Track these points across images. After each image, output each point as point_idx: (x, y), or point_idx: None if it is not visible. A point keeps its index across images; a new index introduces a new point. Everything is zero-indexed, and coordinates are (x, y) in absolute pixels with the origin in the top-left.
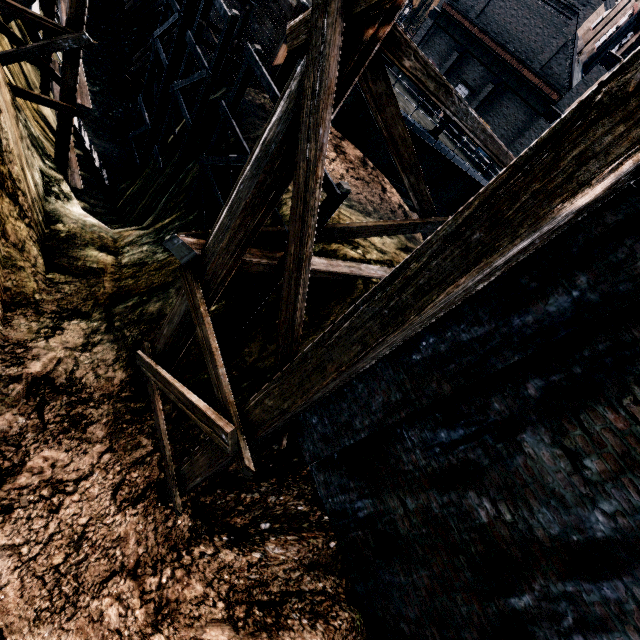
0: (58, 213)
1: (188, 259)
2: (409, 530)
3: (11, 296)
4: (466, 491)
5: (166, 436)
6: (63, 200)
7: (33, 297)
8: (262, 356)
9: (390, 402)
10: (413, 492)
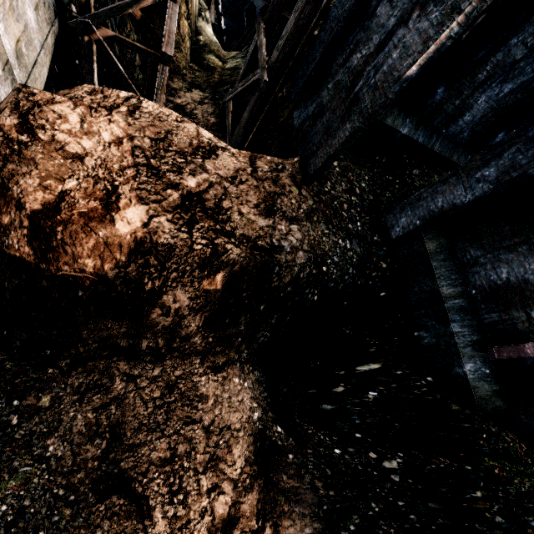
0: (201, 29)
1: (261, 7)
2: (327, 99)
3: (174, 67)
4: (352, 57)
5: (230, 126)
6: (205, 22)
7: (183, 71)
8: (288, 118)
9: (332, 29)
10: (333, 79)
